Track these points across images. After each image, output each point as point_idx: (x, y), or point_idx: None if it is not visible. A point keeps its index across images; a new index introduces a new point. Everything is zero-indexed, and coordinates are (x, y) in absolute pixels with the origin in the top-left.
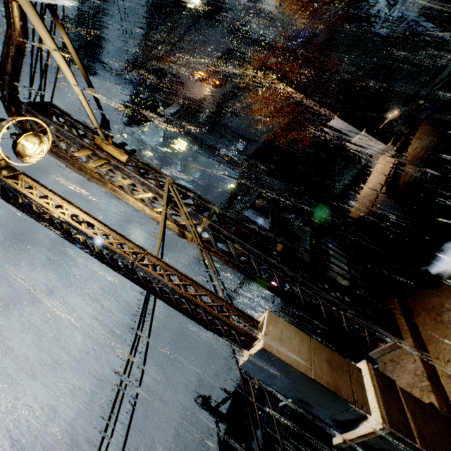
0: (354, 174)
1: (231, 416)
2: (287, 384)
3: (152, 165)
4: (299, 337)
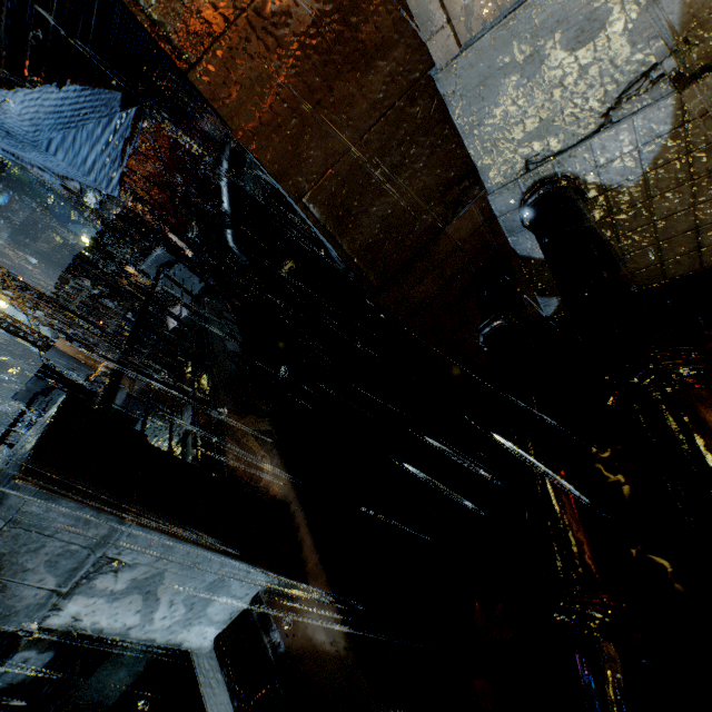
0: None
1: None
2: (66, 362)
3: None
4: (75, 348)
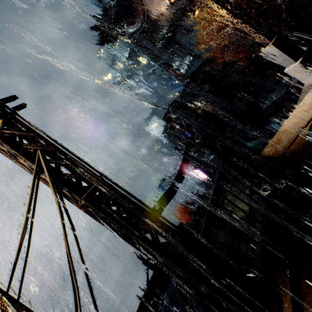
0: (282, 93)
1: (157, 266)
2: None
3: (35, 126)
4: None
